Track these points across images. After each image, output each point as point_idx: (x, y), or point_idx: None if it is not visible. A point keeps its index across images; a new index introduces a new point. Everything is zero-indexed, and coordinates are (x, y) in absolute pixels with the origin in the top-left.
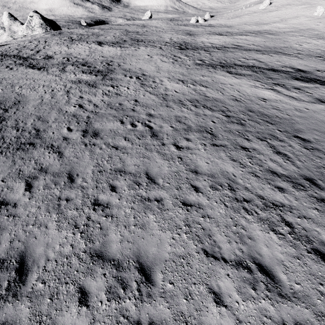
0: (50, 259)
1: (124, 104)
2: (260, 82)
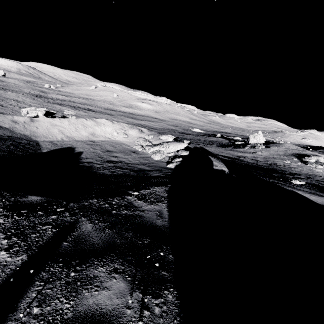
0: (10, 113)
1: (13, 104)
2: (71, 108)
